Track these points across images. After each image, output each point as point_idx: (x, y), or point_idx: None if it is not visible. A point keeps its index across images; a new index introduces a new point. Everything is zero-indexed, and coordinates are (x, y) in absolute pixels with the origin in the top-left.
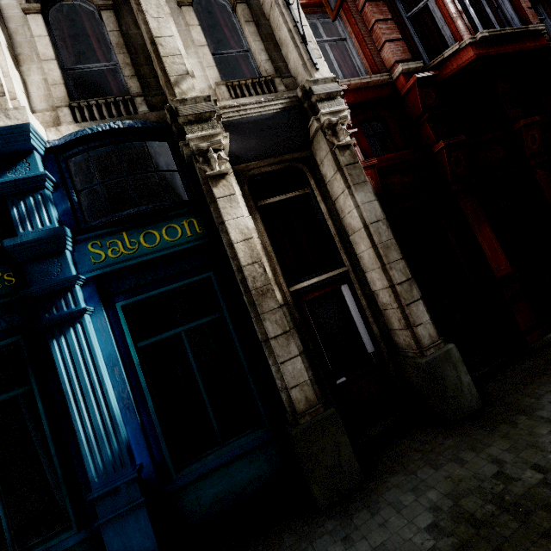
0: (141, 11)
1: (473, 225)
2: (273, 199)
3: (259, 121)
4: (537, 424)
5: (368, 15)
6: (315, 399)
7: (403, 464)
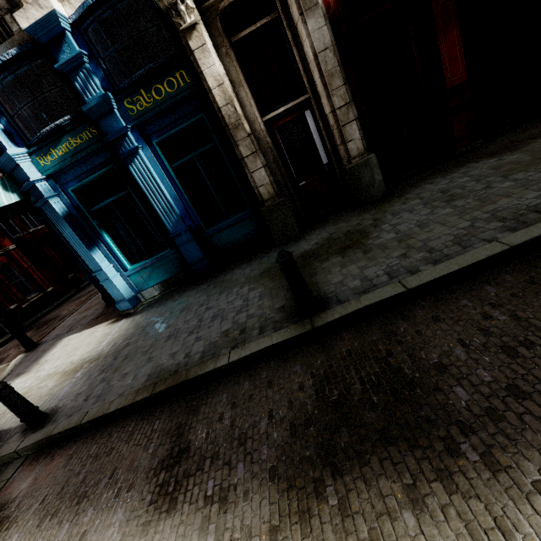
0: None
1: (439, 31)
2: (244, 32)
3: None
4: (399, 201)
5: None
6: (274, 193)
7: (323, 226)
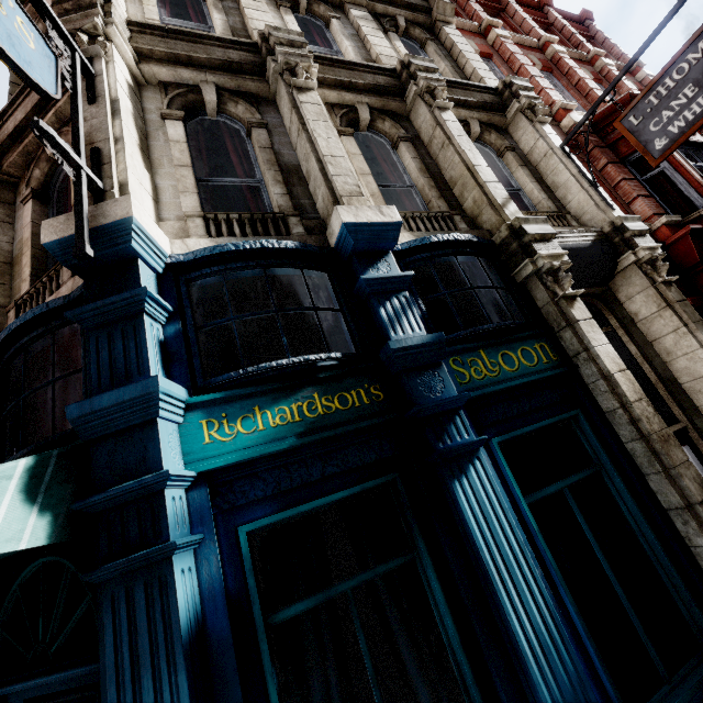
0: (452, 144)
1: None
2: None
3: (580, 249)
4: None
5: (611, 173)
6: None
7: None
